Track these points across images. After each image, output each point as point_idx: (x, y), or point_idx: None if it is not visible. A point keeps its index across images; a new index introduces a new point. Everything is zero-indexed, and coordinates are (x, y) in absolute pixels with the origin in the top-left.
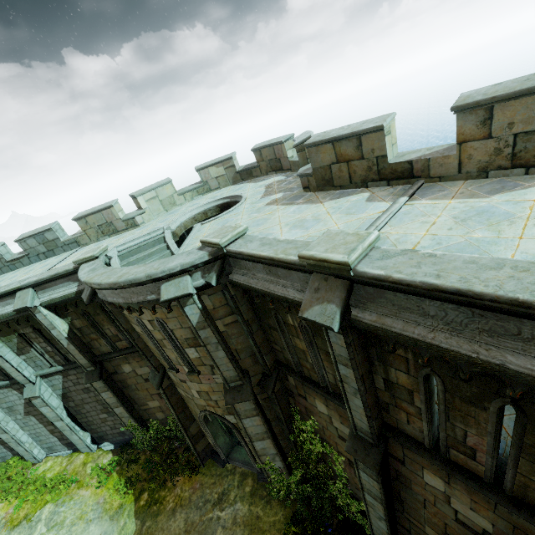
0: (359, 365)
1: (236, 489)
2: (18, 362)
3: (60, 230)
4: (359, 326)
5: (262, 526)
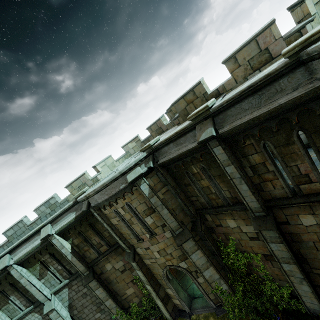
0: (234, 161)
1: None
2: (40, 285)
3: (57, 197)
4: (224, 136)
5: None
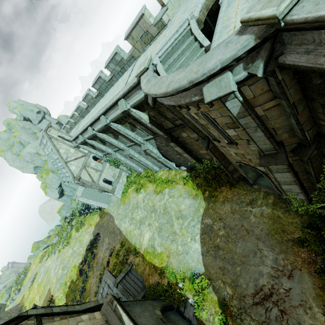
0: None
1: (261, 199)
2: (134, 135)
3: (121, 51)
4: None
5: (282, 222)
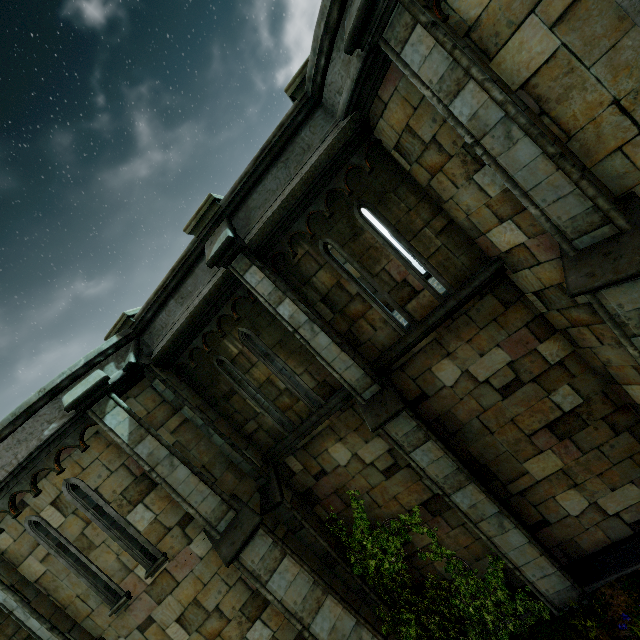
0: (289, 291)
1: None
2: None
3: None
4: (255, 244)
5: None
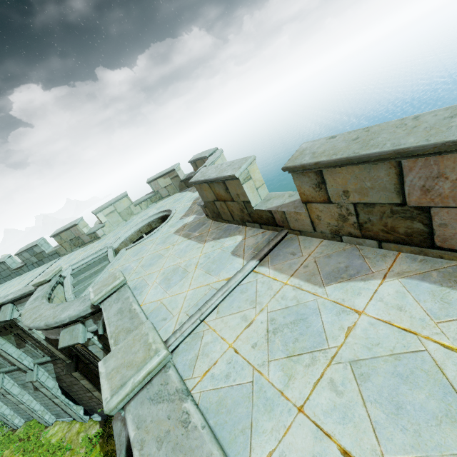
0: None
1: None
2: (19, 354)
3: (45, 244)
4: None
5: None
